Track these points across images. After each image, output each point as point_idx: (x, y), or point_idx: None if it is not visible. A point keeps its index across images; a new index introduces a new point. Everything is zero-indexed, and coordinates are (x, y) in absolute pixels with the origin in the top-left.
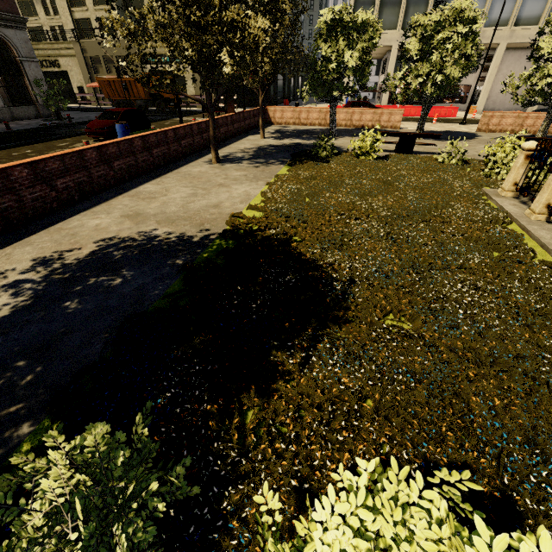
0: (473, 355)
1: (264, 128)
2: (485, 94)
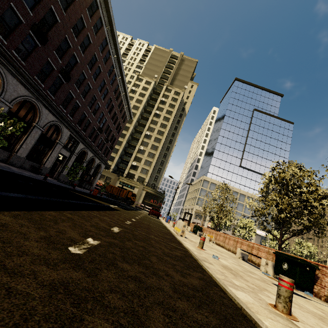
0: None
1: None
2: None
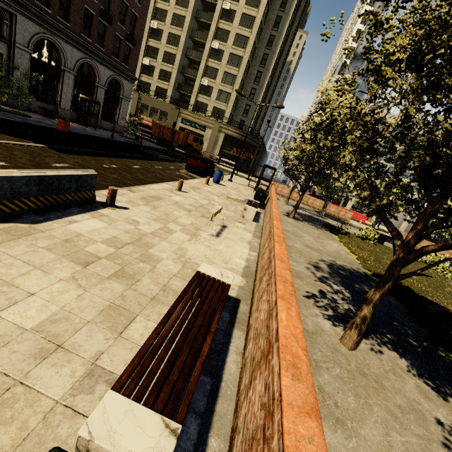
0: None
1: None
2: None
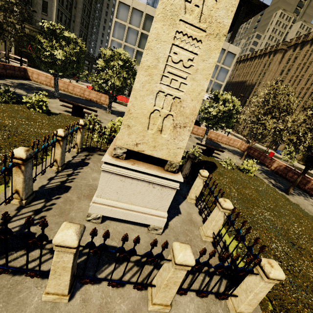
0: None
1: (16, 79)
2: None
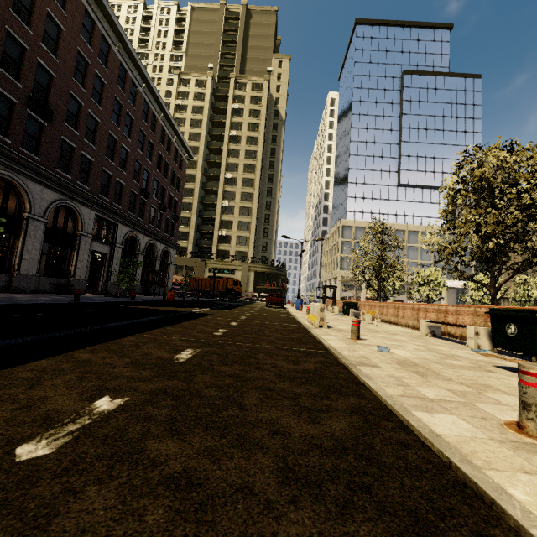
0: None
1: None
2: None
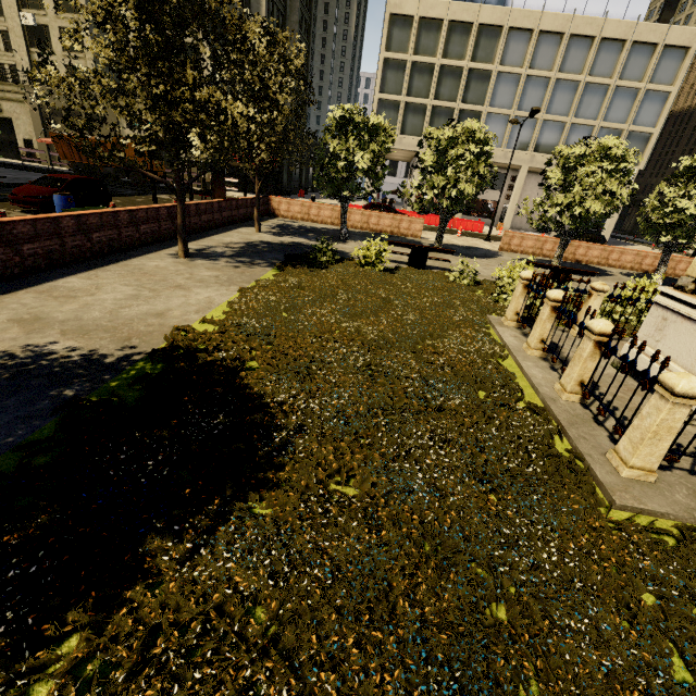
0: (421, 532)
1: (264, 220)
2: (511, 212)
